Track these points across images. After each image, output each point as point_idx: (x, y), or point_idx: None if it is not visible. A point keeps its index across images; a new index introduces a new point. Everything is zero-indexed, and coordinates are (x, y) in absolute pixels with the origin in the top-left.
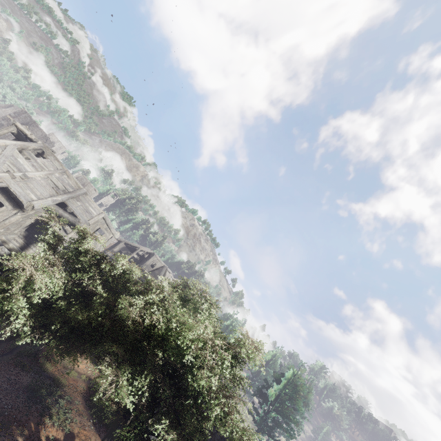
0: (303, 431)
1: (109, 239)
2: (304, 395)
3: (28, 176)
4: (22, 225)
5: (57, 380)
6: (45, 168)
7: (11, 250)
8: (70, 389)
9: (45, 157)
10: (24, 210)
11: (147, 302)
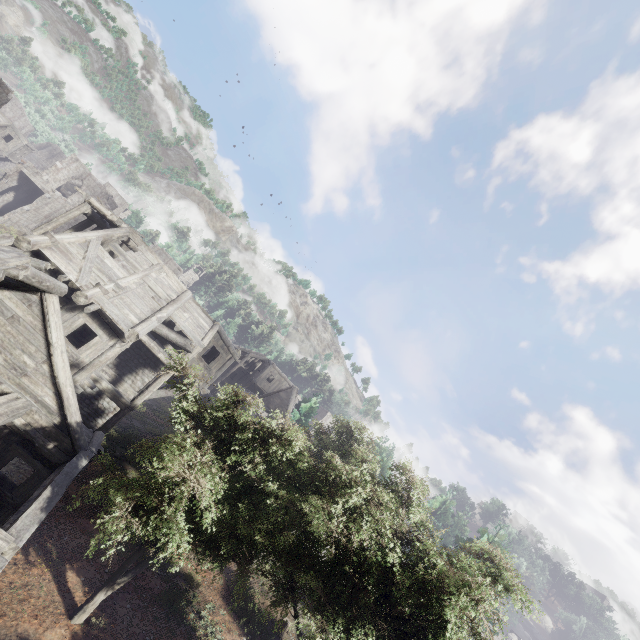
0: None
1: (227, 361)
2: None
3: (121, 285)
4: (116, 355)
5: (190, 578)
6: (138, 267)
7: (105, 391)
8: (206, 588)
9: (129, 244)
10: (124, 340)
11: (345, 507)
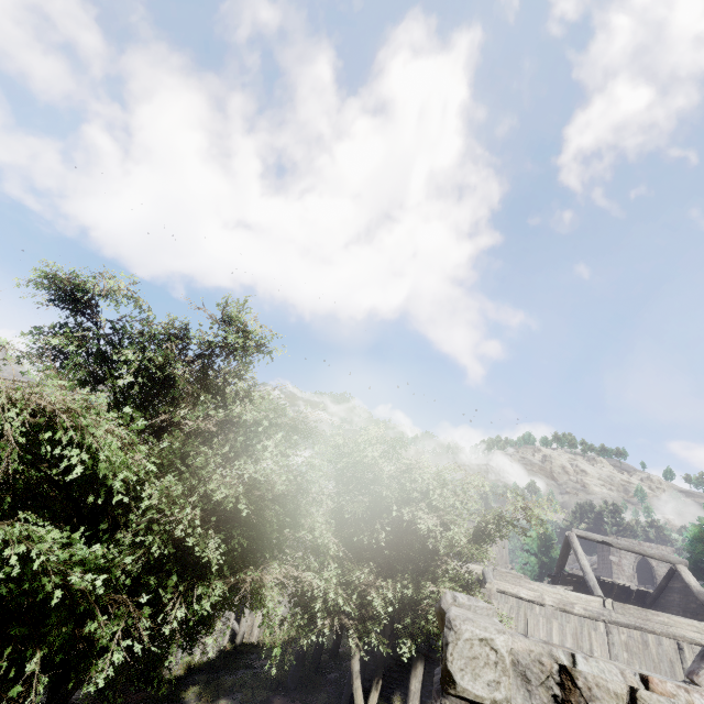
0: None
1: None
2: None
3: None
4: None
5: None
6: None
7: None
8: None
9: None
10: None
11: None
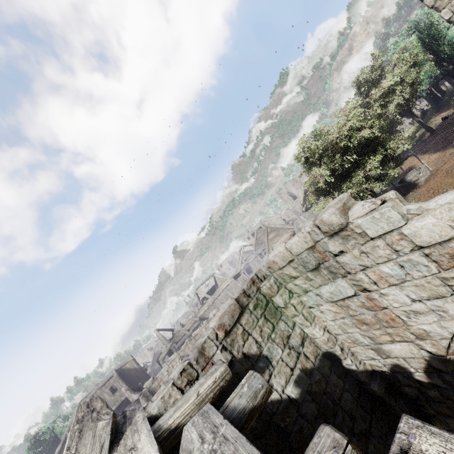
0: None
1: None
2: None
3: None
4: None
5: None
6: None
7: None
8: None
9: None
10: None
11: None
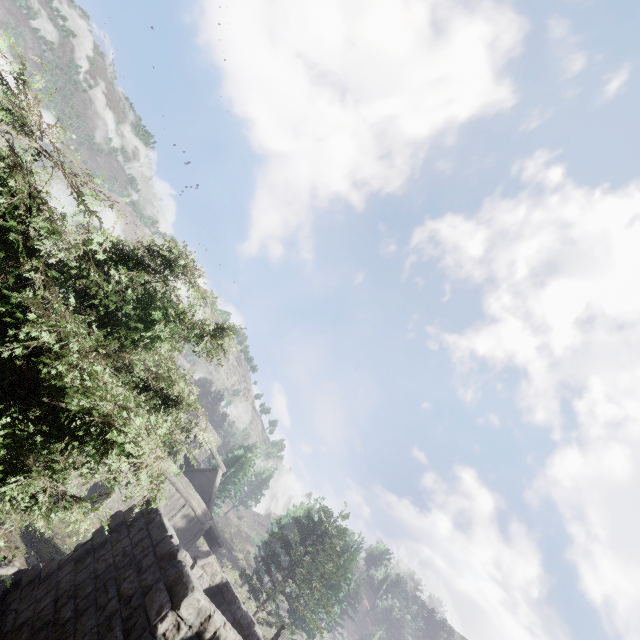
0: (342, 635)
1: None
2: (345, 564)
3: None
4: None
5: None
6: None
7: None
8: None
9: None
10: None
11: None
